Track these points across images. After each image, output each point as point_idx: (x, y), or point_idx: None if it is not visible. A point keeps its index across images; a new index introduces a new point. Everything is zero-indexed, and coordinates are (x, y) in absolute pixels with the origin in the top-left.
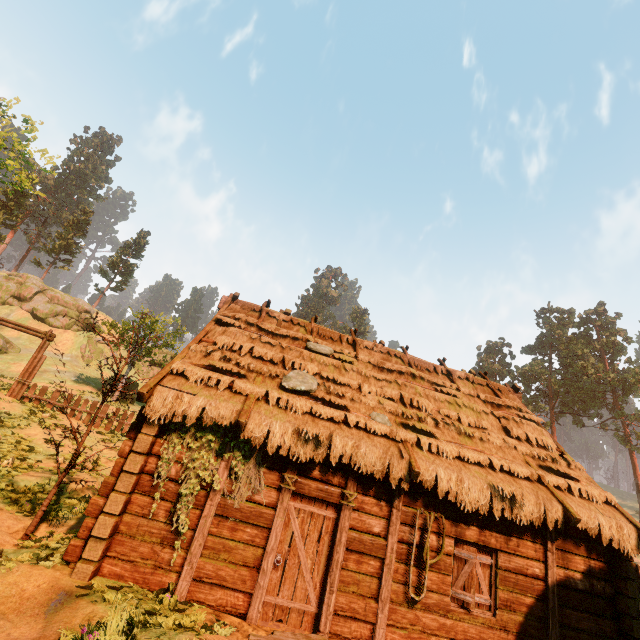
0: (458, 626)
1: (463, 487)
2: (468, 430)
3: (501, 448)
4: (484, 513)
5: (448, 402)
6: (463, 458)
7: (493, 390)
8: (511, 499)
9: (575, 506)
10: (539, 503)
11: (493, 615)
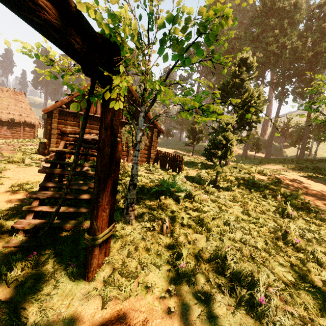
0: (3, 136)
1: (2, 117)
2: (5, 106)
3: (14, 110)
4: (8, 121)
5: (0, 99)
6: (3, 112)
7: (17, 94)
8: (13, 118)
9: (27, 119)
10: (19, 119)
11: (10, 134)
